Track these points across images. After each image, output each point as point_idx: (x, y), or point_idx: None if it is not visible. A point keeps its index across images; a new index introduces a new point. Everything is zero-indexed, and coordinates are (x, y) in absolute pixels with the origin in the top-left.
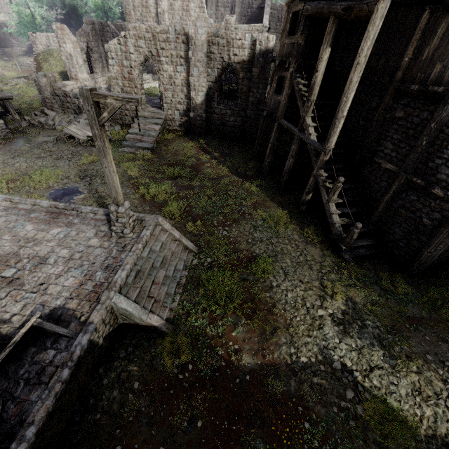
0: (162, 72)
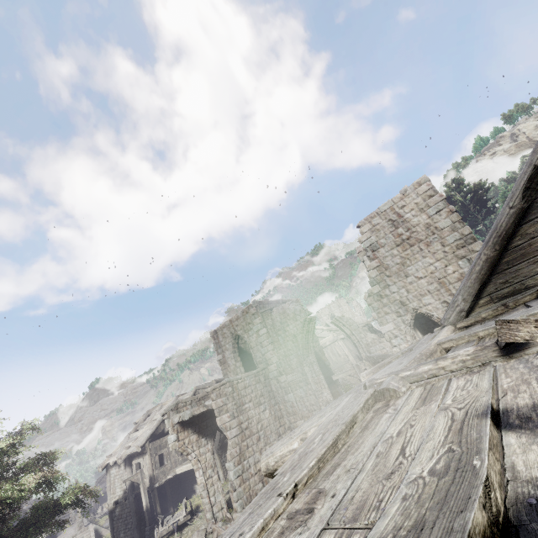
0: None
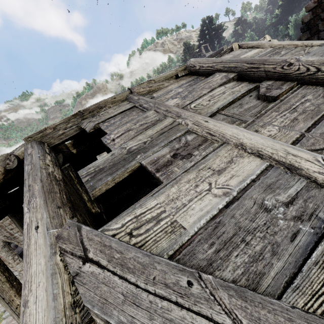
0: (21, 242)
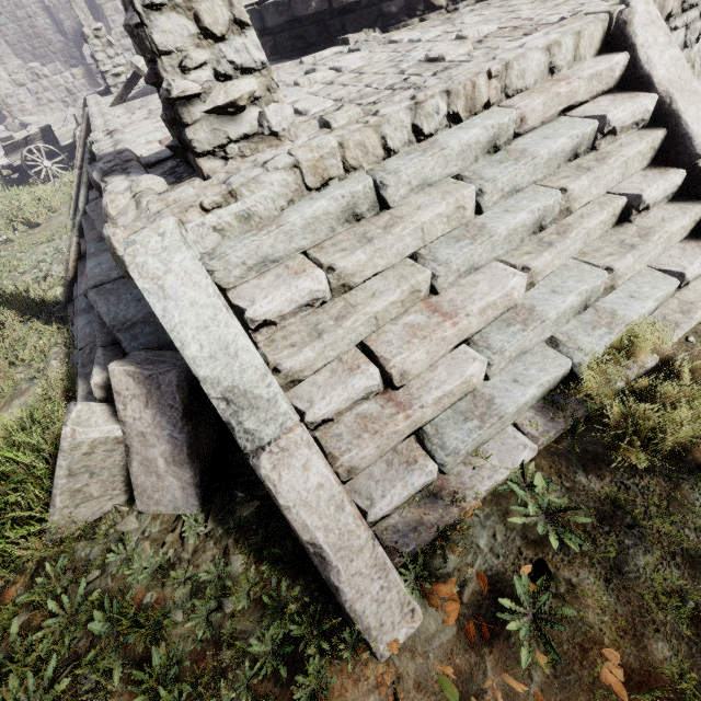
0: None
